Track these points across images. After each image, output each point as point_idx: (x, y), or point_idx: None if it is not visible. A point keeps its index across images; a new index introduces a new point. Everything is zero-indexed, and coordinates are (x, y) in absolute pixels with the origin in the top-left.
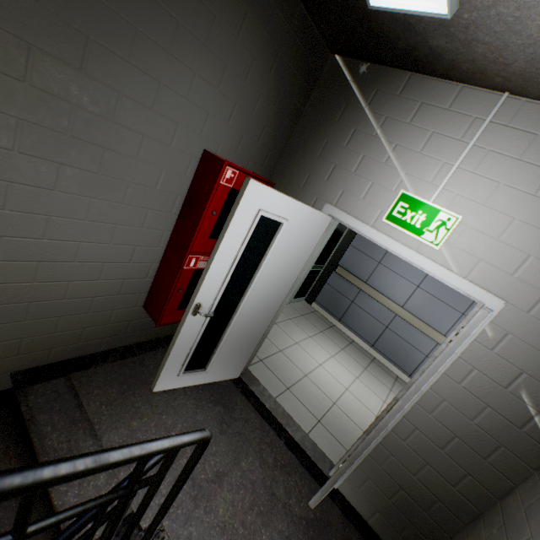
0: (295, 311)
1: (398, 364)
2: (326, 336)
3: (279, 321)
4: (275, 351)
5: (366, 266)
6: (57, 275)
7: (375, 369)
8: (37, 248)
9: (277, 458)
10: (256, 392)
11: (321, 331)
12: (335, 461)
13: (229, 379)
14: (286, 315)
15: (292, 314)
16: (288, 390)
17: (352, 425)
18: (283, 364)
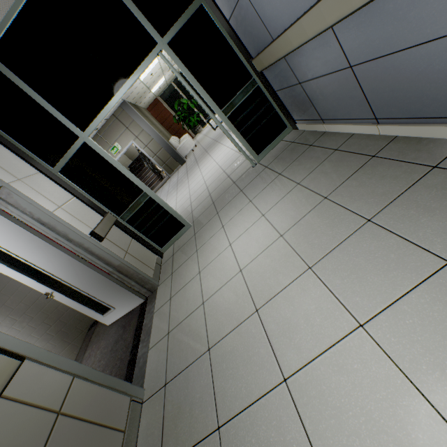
0: (259, 169)
1: (442, 114)
2: (283, 177)
3: (224, 206)
4: (191, 255)
5: (250, 19)
6: (48, 298)
7: (360, 181)
8: (31, 297)
9: (117, 373)
10: (147, 311)
11: (279, 174)
12: (146, 384)
13: (141, 304)
14: (239, 189)
15: (250, 179)
16: (169, 300)
17: (199, 335)
18: (186, 269)
